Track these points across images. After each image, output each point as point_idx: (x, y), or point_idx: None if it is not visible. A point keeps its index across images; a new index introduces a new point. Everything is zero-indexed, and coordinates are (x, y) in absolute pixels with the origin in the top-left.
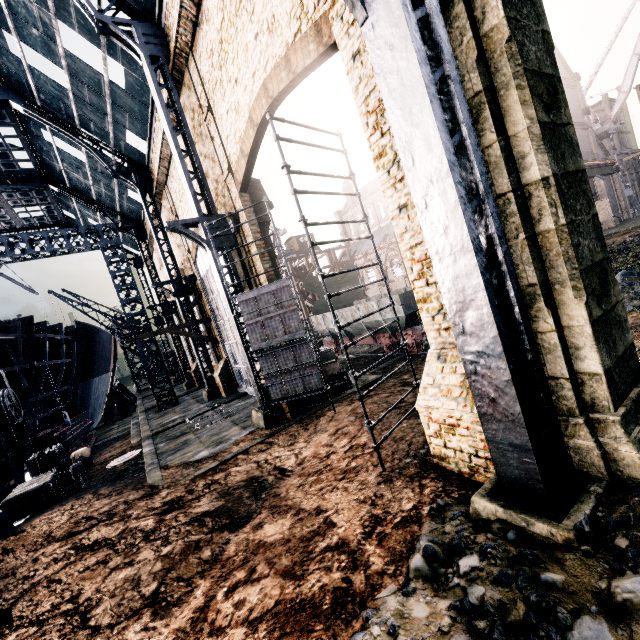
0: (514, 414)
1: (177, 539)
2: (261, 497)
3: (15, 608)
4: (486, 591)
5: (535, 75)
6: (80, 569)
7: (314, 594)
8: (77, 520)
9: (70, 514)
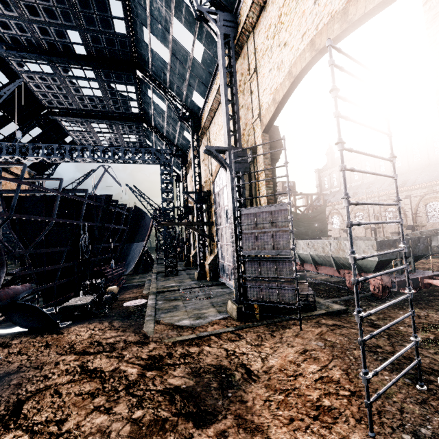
0: None
1: (149, 406)
2: (227, 395)
3: (27, 403)
4: None
5: None
6: (76, 391)
7: None
8: (92, 341)
9: (90, 333)
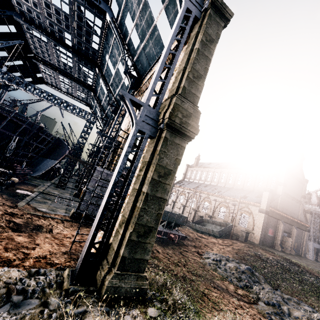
0: (87, 246)
1: None
2: (33, 231)
3: None
4: (32, 282)
5: (161, 167)
6: None
7: (3, 256)
8: None
9: None
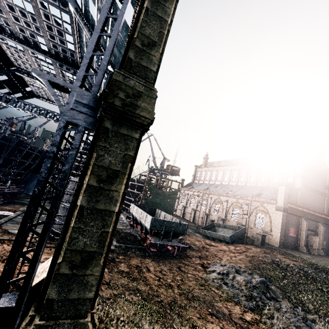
0: None
1: None
2: None
3: None
4: None
5: (102, 167)
6: None
7: None
8: None
9: None
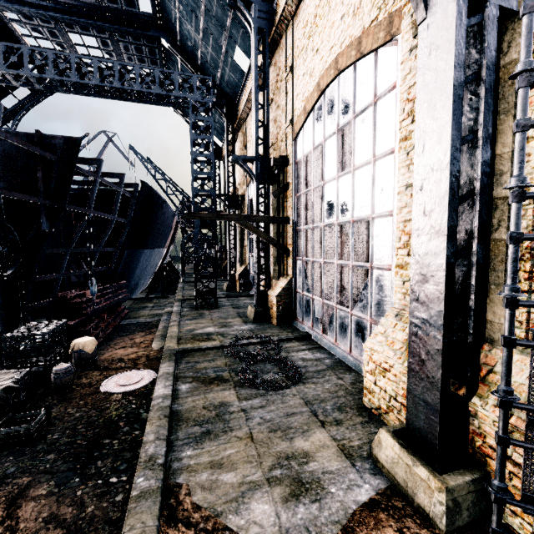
0: None
1: None
2: None
3: None
4: None
5: None
6: None
7: None
8: None
9: None
